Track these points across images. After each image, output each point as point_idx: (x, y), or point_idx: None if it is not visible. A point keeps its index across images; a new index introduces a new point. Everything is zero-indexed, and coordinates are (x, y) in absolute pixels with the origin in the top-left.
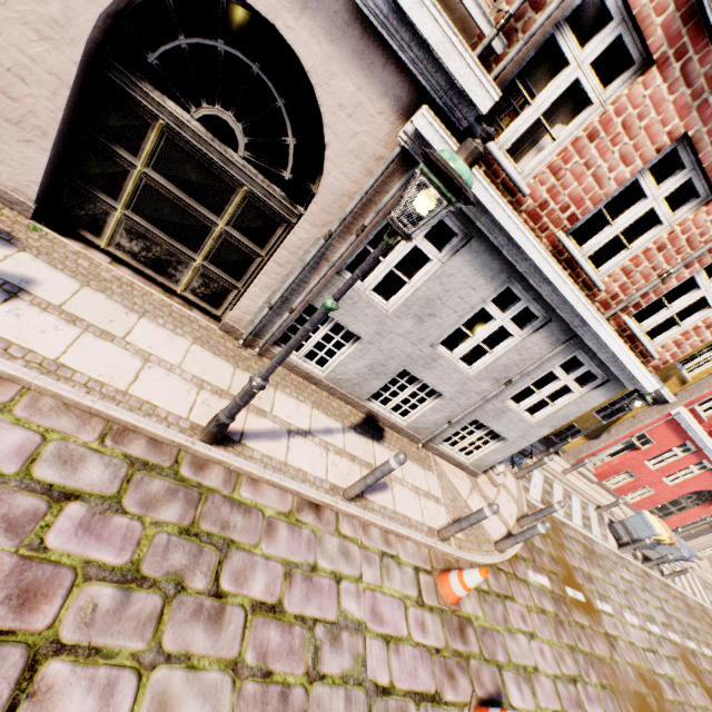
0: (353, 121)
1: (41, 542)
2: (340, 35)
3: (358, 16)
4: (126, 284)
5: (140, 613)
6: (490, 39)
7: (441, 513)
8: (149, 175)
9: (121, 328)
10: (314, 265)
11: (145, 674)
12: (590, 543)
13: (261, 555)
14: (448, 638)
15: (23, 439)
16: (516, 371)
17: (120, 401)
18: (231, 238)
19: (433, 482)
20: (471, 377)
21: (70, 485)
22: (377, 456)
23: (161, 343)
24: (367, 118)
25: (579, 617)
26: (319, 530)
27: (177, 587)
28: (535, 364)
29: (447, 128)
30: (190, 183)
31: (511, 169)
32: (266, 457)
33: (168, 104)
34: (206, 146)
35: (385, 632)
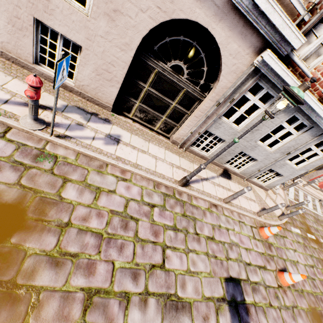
0: (234, 59)
1: (153, 219)
2: (234, 27)
3: (243, 18)
4: (140, 130)
5: (180, 238)
6: (303, 16)
7: (256, 206)
8: (149, 90)
9: (146, 148)
10: (210, 116)
11: (187, 254)
12: (316, 216)
13: (204, 222)
14: (265, 249)
15: (138, 189)
16: (293, 148)
17: (155, 174)
18: (177, 108)
19: (251, 194)
20: (271, 152)
21: (152, 202)
22: (230, 185)
23: (157, 151)
24: (241, 57)
25: (313, 245)
26: (218, 213)
27: (186, 232)
28: (302, 145)
29: (277, 56)
30: (164, 90)
31: (304, 68)
32: (197, 189)
33: (160, 63)
34: (172, 76)
35: (245, 247)
